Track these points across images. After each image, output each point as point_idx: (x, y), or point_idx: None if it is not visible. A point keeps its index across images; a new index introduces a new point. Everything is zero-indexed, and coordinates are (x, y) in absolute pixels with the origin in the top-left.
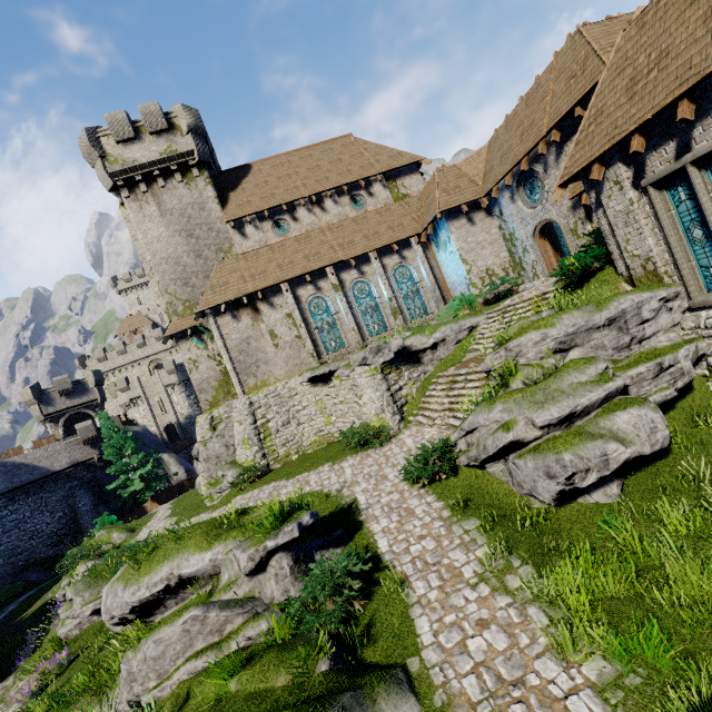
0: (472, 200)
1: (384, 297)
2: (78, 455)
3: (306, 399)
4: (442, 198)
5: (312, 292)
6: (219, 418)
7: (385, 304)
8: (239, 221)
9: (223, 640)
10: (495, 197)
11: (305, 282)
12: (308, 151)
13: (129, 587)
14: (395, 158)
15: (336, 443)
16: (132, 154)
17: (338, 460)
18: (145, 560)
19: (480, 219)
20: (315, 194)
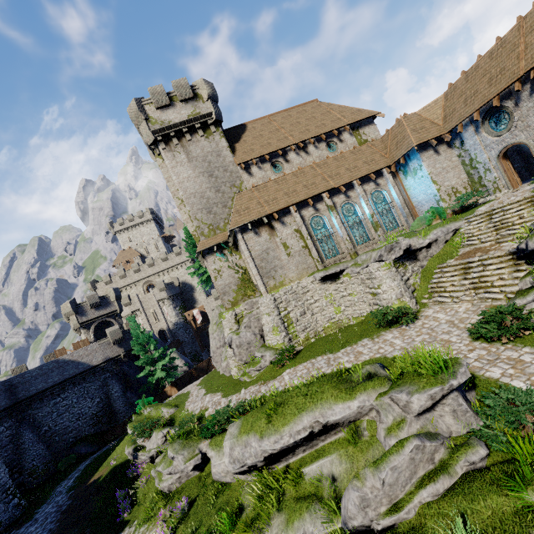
0: (438, 136)
1: (365, 215)
2: (109, 353)
3: (317, 294)
4: (414, 135)
5: (312, 212)
6: (241, 314)
7: (367, 220)
8: (246, 164)
9: (445, 466)
10: (461, 131)
11: (306, 205)
12: (287, 113)
13: (268, 437)
14: (356, 114)
15: (351, 326)
16: (168, 116)
17: (373, 335)
18: (276, 414)
19: (443, 150)
20: (301, 141)
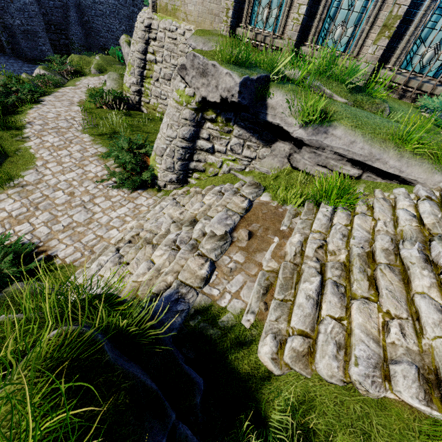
0: None
1: None
2: None
3: None
4: None
5: None
6: None
7: None
8: None
9: None
10: None
11: None
12: None
13: None
14: None
15: None
16: None
17: None
18: None
19: None
20: None
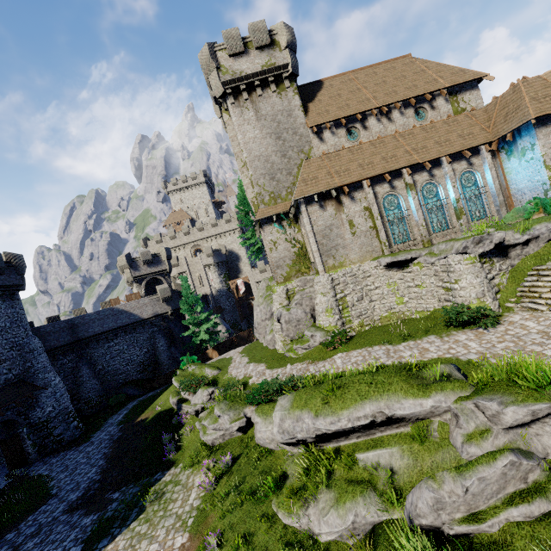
0: None
1: (449, 198)
2: (158, 309)
3: (379, 281)
4: (533, 105)
5: (387, 189)
6: (292, 290)
7: (449, 205)
8: (318, 128)
9: (543, 489)
10: None
11: (382, 180)
12: (372, 70)
13: (324, 417)
14: (458, 75)
15: (413, 320)
16: (240, 66)
17: (442, 333)
18: (335, 396)
19: None
20: (386, 105)
